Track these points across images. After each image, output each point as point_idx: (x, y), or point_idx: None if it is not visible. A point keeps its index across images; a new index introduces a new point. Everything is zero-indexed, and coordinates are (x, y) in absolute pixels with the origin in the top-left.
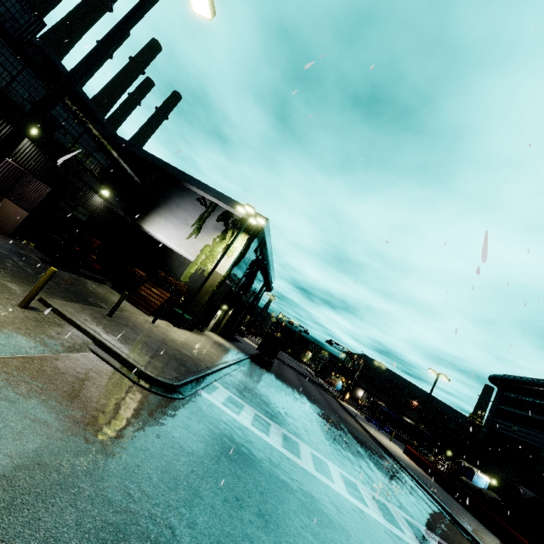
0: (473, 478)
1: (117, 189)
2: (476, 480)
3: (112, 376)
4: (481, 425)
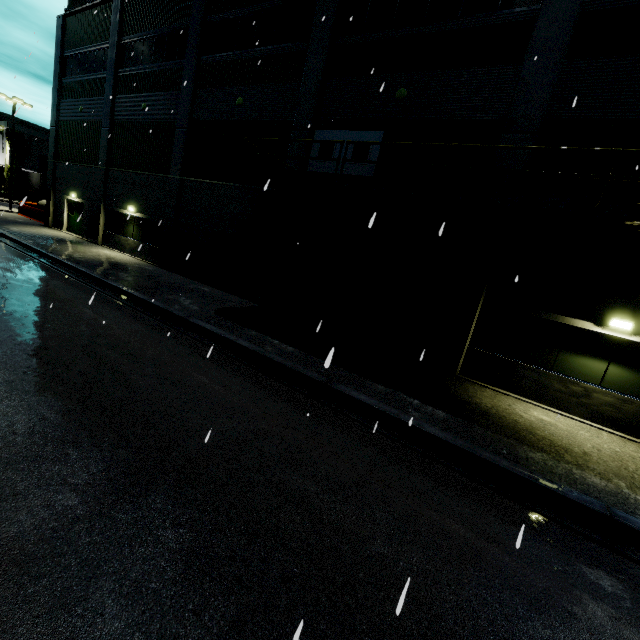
0: None
1: None
2: None
3: None
4: None
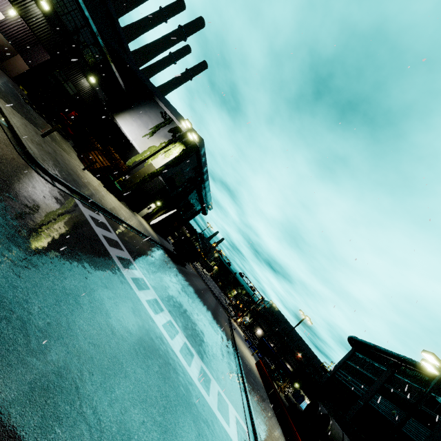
0: (301, 403)
1: (103, 82)
2: (303, 406)
3: (1, 137)
4: (328, 371)
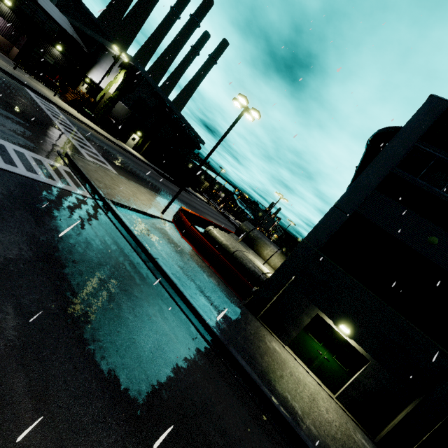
0: None
1: (68, 48)
2: None
3: None
4: None
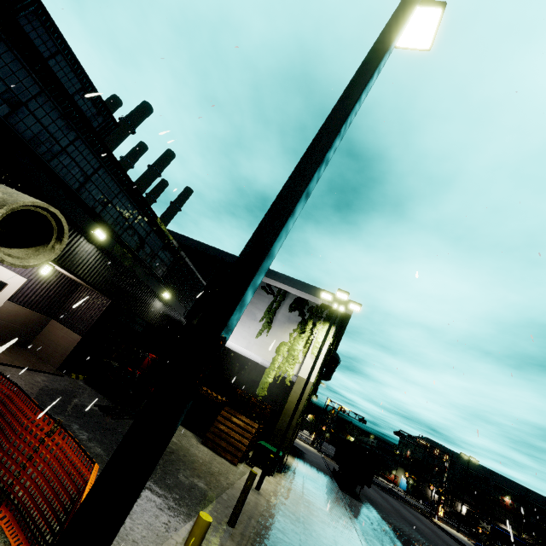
0: None
1: (177, 289)
2: None
3: None
4: None
